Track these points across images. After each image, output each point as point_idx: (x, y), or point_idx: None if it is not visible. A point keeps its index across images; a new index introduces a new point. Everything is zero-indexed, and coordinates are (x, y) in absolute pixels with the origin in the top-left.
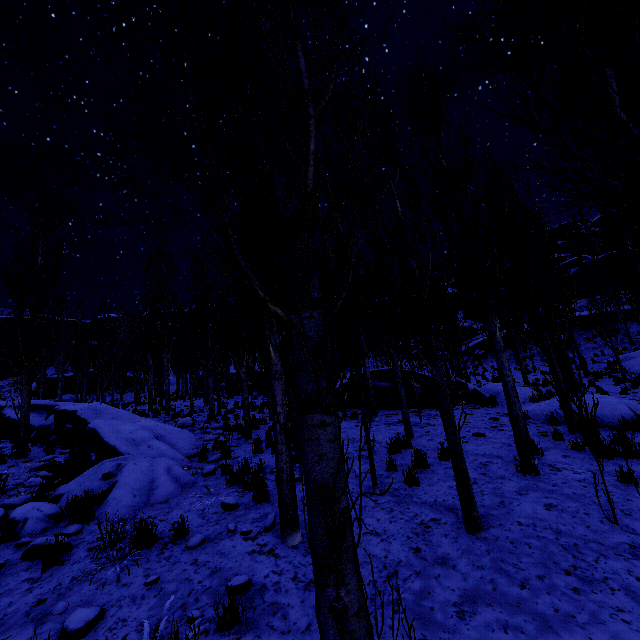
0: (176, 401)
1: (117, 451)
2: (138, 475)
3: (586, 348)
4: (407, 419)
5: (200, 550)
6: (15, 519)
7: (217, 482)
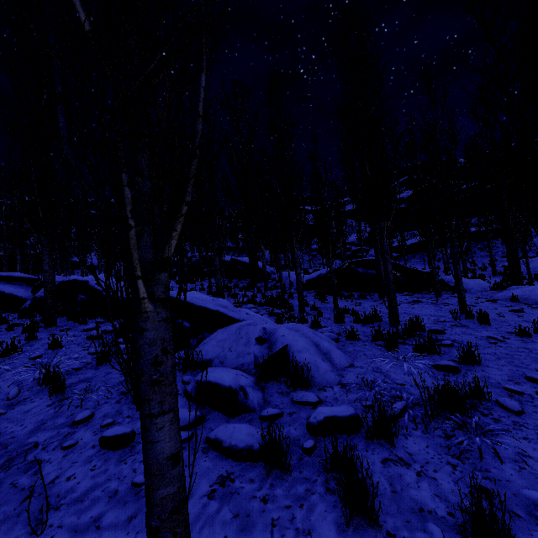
0: None
1: (225, 317)
2: (303, 339)
3: (481, 255)
4: (464, 296)
5: (536, 414)
6: (232, 388)
7: (363, 347)
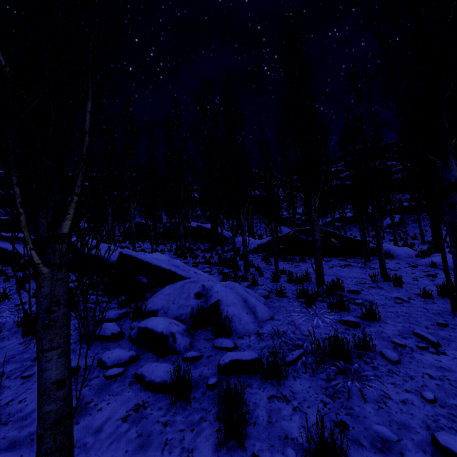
0: (121, 243)
1: (175, 275)
2: (233, 295)
3: (413, 226)
4: (384, 262)
5: (410, 364)
6: (163, 333)
7: (287, 303)
